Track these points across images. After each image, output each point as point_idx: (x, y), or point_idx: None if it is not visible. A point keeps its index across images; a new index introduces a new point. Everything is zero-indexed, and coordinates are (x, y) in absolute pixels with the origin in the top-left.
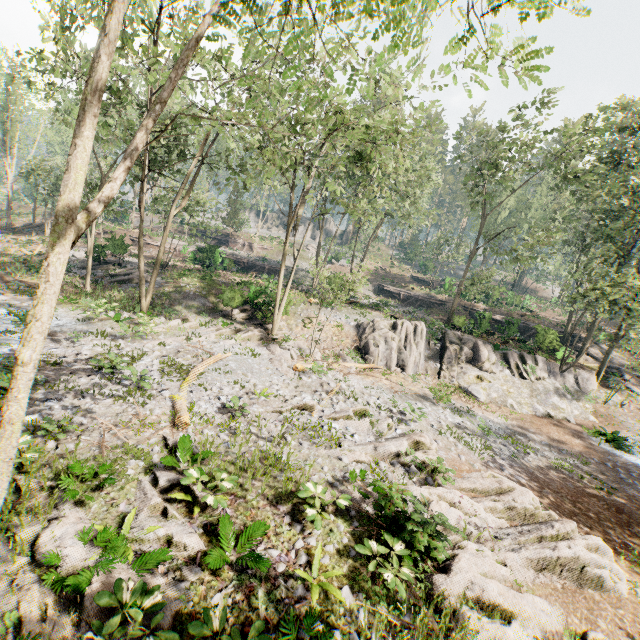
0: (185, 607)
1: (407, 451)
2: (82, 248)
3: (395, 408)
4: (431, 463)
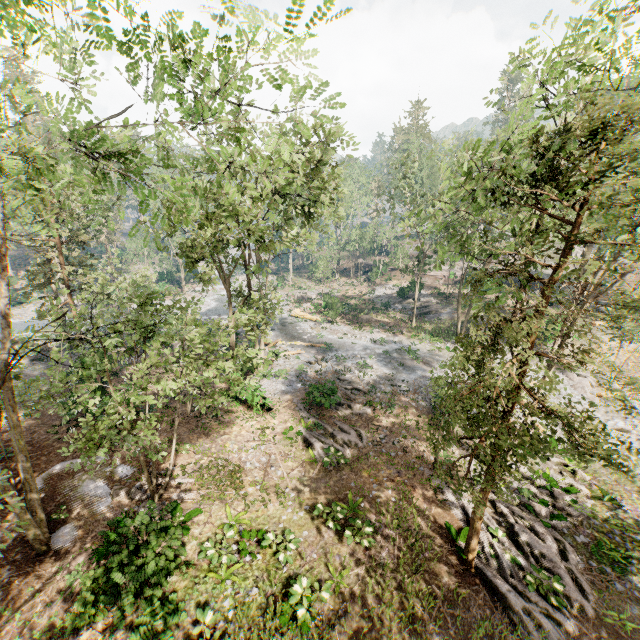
0: (593, 512)
1: None
2: (385, 285)
3: None
4: None
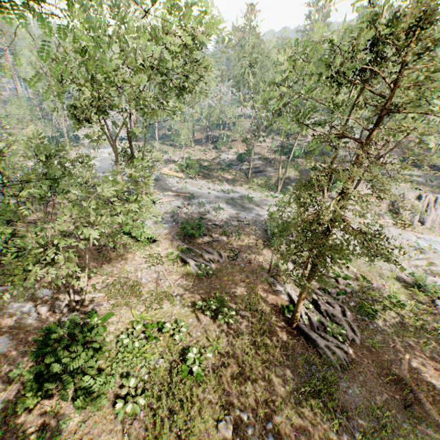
0: (358, 288)
1: (425, 265)
2: (228, 152)
3: (417, 246)
4: (437, 271)
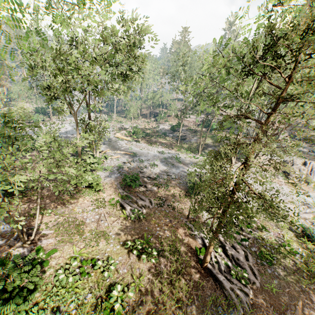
0: (258, 236)
1: (312, 218)
2: (164, 124)
3: (305, 202)
4: None
